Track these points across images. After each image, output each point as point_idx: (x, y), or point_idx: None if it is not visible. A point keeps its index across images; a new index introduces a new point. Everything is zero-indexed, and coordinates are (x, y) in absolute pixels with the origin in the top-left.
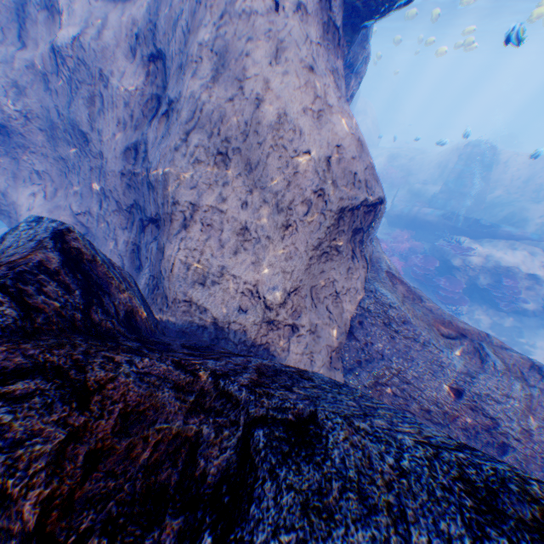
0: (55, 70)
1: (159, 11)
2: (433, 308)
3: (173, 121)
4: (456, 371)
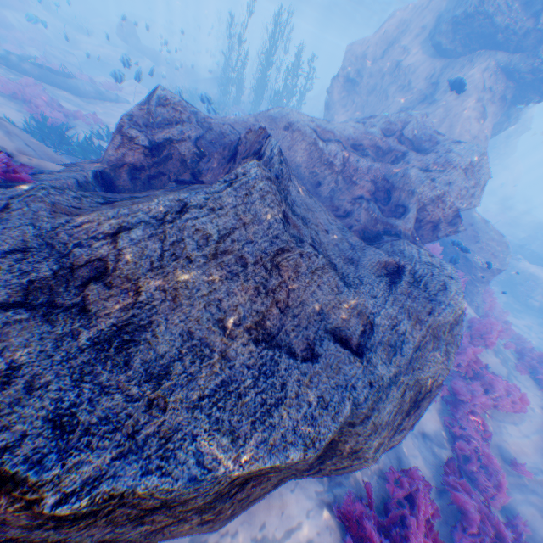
0: (391, 71)
1: (445, 70)
2: (478, 214)
3: (432, 106)
4: (473, 221)
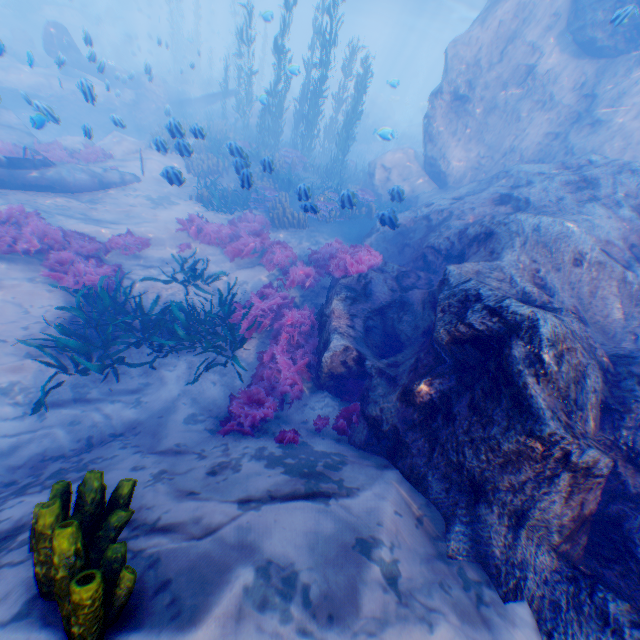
0: (519, 80)
1: (602, 76)
2: None
3: (600, 130)
4: None
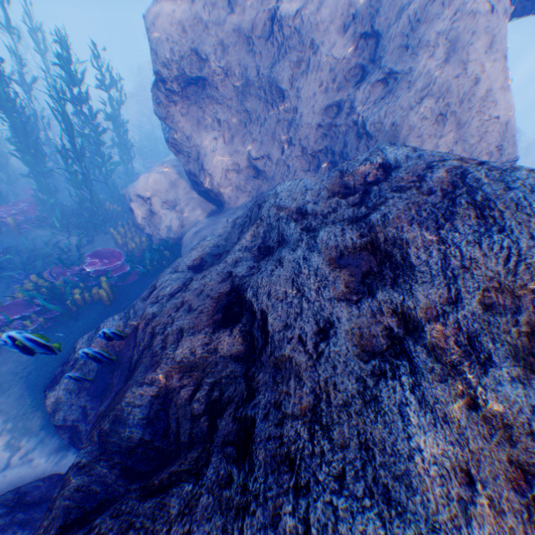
0: (265, 35)
1: None
2: None
3: (400, 88)
4: None
